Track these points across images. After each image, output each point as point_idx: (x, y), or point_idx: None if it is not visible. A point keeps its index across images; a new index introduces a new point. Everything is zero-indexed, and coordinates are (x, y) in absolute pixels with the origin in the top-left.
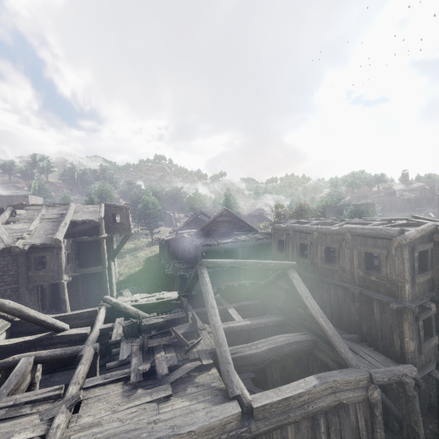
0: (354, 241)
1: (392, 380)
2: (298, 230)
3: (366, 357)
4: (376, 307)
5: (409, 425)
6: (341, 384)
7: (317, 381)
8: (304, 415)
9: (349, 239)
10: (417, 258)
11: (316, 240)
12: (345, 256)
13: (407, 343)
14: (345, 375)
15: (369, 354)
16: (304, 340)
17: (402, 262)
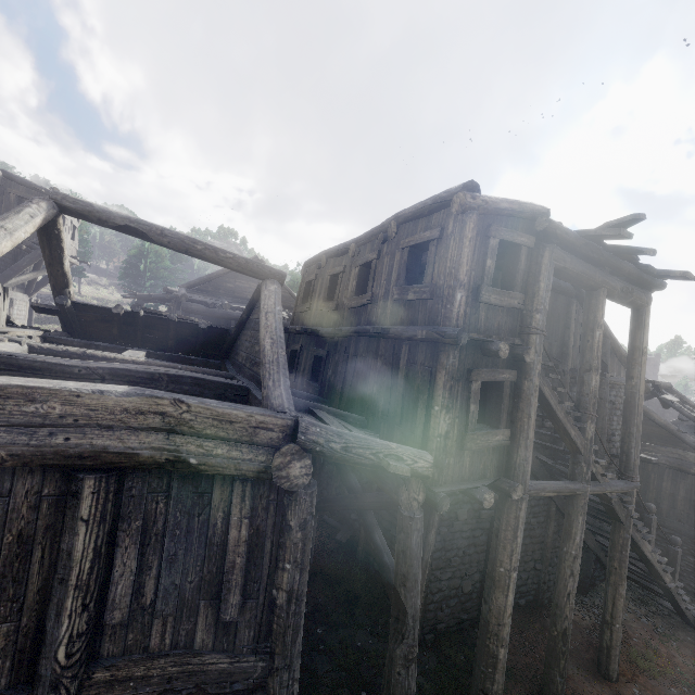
0: (400, 235)
1: (354, 454)
2: (332, 253)
3: (338, 428)
4: (404, 355)
5: (394, 589)
6: (200, 417)
7: (125, 390)
8: (24, 450)
9: (393, 234)
10: (494, 252)
11: (352, 260)
12: (382, 271)
13: (436, 416)
14: (224, 405)
15: (350, 429)
16: (221, 382)
17: (461, 244)
